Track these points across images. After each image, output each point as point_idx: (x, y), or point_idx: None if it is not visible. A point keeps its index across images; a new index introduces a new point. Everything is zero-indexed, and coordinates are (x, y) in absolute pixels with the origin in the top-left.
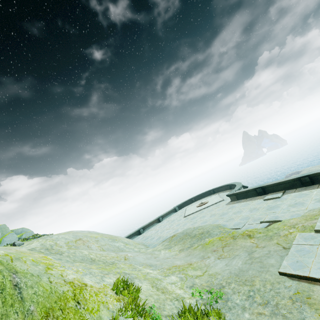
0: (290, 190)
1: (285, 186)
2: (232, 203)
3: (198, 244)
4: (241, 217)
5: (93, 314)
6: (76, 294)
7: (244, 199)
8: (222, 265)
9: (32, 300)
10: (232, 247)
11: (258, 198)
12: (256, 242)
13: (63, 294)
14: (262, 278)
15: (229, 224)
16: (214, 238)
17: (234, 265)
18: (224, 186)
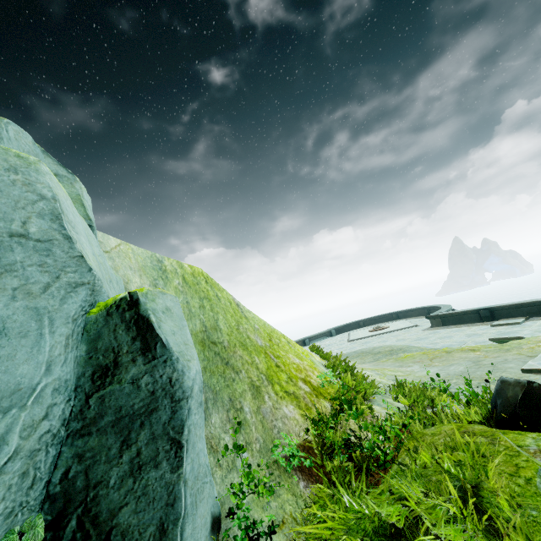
0: (539, 317)
1: (531, 310)
2: (434, 328)
3: (387, 358)
4: (453, 342)
5: (306, 356)
6: (285, 336)
7: (455, 325)
8: (433, 370)
9: (254, 321)
10: (446, 359)
11: (480, 324)
12: (485, 354)
13: (275, 330)
14: (496, 375)
15: (433, 346)
16: (414, 353)
17: (453, 369)
18: (418, 310)
